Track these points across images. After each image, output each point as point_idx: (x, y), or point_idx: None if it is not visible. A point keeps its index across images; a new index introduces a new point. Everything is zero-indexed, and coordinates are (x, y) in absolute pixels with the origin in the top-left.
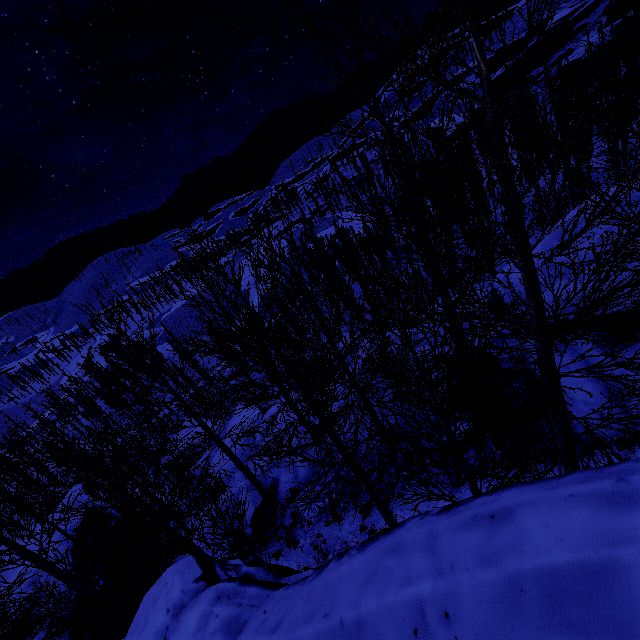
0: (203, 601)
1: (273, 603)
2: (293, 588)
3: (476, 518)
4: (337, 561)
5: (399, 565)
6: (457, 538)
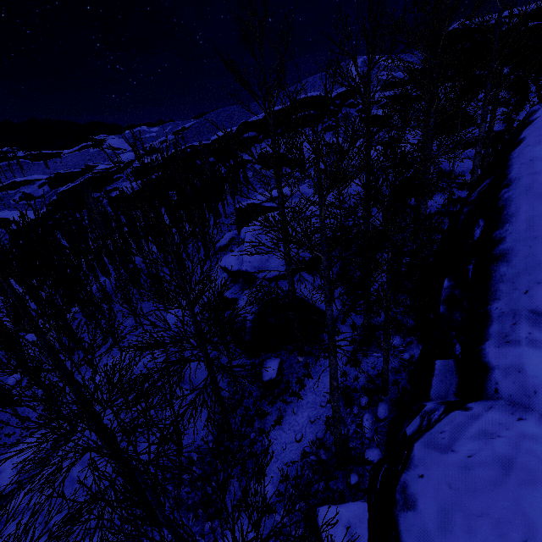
0: (515, 352)
1: (517, 292)
2: (503, 287)
3: (529, 164)
4: (505, 239)
5: (539, 182)
6: (535, 167)
